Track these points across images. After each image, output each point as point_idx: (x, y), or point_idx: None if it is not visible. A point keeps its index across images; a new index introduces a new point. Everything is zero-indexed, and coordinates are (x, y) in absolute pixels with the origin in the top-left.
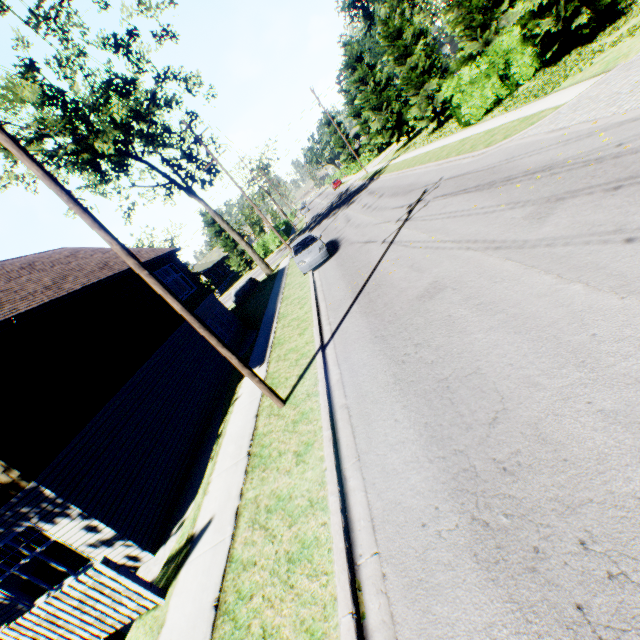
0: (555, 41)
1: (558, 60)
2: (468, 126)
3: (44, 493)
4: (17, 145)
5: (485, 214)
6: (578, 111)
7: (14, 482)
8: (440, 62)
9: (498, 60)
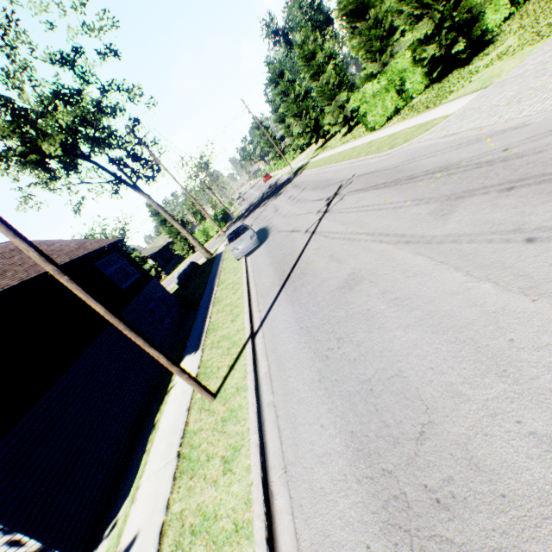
0: (439, 63)
1: (443, 78)
2: (373, 131)
3: None
4: None
5: (394, 209)
6: (465, 120)
7: None
8: (348, 79)
9: (395, 78)
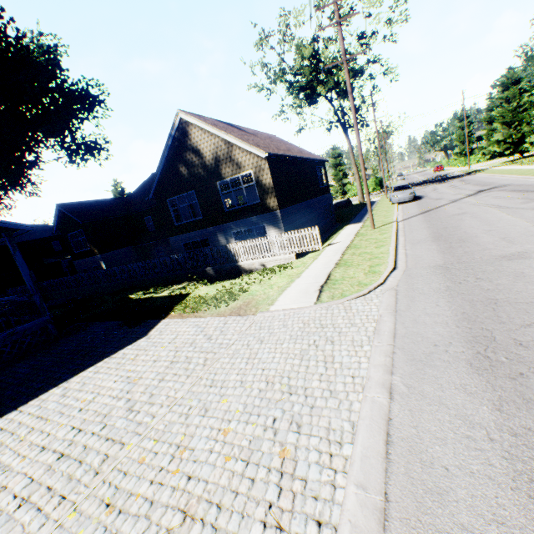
0: None
1: None
2: None
3: (278, 216)
4: (353, 103)
5: (509, 199)
6: None
7: (273, 207)
8: None
9: None
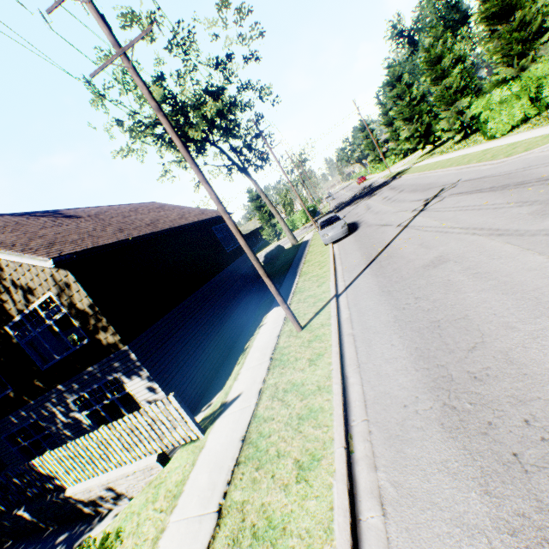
0: None
1: None
2: (492, 139)
3: (130, 356)
4: (171, 126)
5: (494, 209)
6: None
7: (115, 343)
8: (474, 83)
9: (530, 84)
